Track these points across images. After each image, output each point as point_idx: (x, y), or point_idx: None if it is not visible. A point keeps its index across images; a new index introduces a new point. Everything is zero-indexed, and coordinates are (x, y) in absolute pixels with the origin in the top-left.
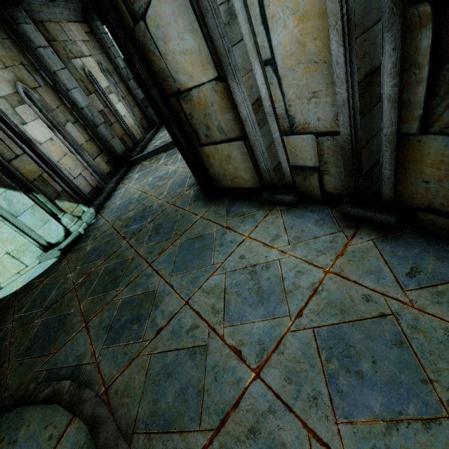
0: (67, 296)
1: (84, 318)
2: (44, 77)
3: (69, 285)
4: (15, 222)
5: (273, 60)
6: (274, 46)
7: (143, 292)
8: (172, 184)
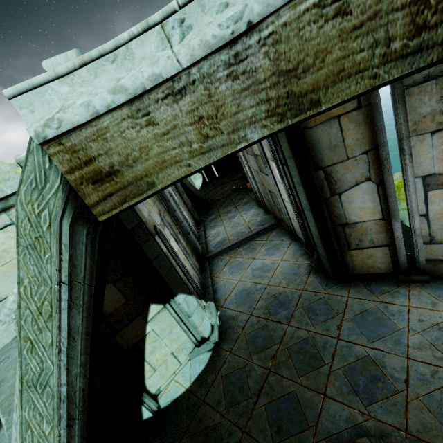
0: (271, 379)
1: (316, 391)
2: (163, 204)
3: (261, 370)
4: (186, 322)
5: (426, 215)
6: (429, 210)
7: (357, 360)
8: (284, 274)
